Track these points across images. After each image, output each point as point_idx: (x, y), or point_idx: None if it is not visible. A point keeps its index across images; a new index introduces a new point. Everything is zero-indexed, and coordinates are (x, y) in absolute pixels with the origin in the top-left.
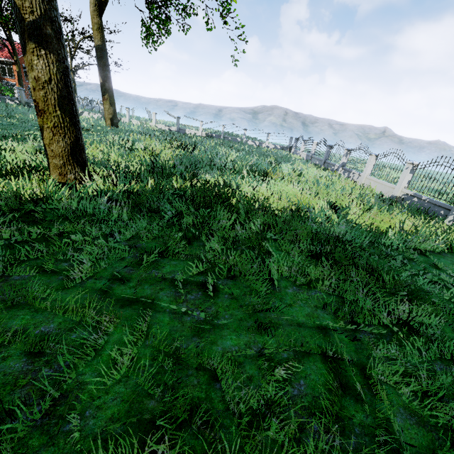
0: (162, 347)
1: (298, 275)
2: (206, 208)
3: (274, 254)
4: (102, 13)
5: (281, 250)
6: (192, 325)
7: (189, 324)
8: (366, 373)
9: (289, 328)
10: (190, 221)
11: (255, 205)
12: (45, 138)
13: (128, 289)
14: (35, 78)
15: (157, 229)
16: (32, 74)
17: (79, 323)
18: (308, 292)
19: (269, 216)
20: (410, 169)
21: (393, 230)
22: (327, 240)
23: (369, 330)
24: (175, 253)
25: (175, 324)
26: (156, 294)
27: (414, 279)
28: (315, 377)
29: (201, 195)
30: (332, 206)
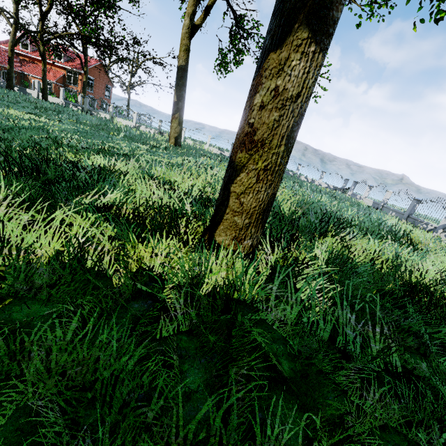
0: None
1: None
2: None
3: None
4: (193, 36)
5: None
6: None
7: None
8: None
9: None
10: None
11: None
12: (237, 183)
13: None
14: (277, 89)
15: None
16: (272, 83)
17: None
18: None
19: None
20: None
21: None
22: None
23: None
24: None
25: None
26: None
27: None
28: None
29: None
30: None
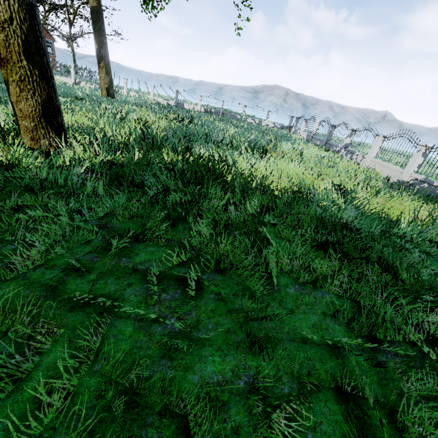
0: (115, 375)
1: (301, 271)
2: (197, 185)
3: (272, 242)
4: None
5: (280, 237)
6: (162, 340)
7: (159, 338)
8: (397, 420)
9: (291, 345)
10: (177, 199)
11: (253, 184)
12: (12, 95)
13: (86, 284)
14: None
15: (136, 207)
16: None
17: (5, 333)
18: (314, 293)
19: (267, 197)
20: (422, 151)
21: (404, 219)
22: (333, 227)
23: (394, 350)
24: (154, 237)
25: (140, 337)
26: (121, 291)
27: (436, 279)
28: (328, 427)
29: (191, 169)
30: (337, 188)
